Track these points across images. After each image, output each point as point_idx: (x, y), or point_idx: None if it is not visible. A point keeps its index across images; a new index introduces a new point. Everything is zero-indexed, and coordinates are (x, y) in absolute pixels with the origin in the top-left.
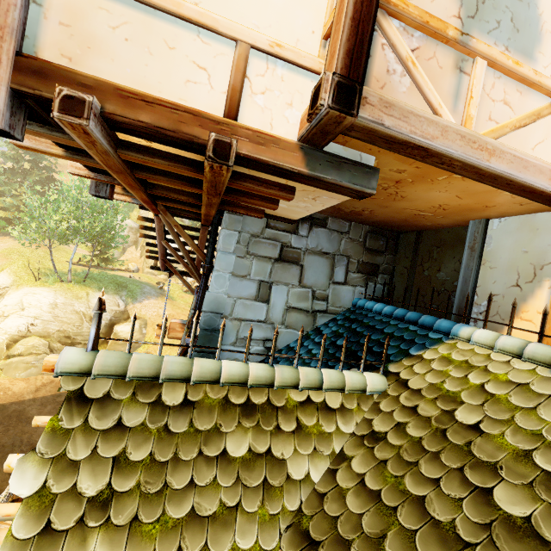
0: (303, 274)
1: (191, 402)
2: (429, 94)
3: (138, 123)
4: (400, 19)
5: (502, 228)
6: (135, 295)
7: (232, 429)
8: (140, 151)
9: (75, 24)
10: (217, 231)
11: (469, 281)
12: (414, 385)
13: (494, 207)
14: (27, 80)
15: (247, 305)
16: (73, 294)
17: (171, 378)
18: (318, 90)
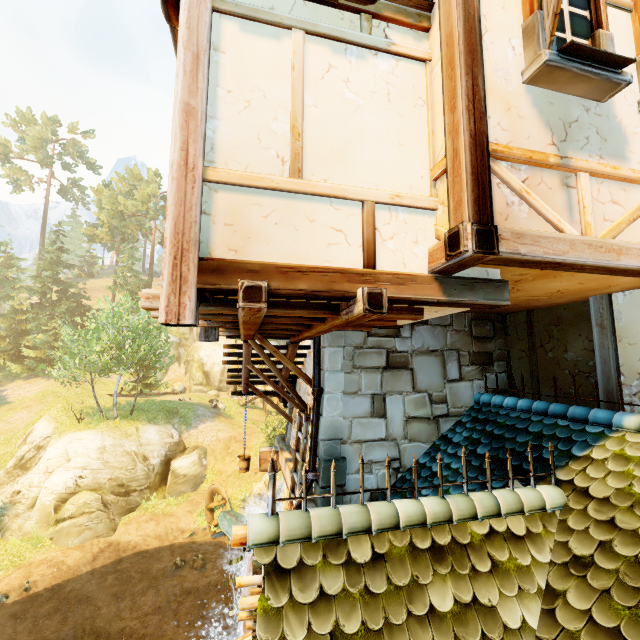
0: (415, 378)
1: (380, 555)
2: (547, 214)
3: (298, 292)
4: (507, 160)
5: (629, 302)
6: (189, 421)
7: (429, 579)
8: (282, 307)
9: (236, 222)
10: (320, 350)
11: (609, 361)
12: (598, 493)
13: (618, 285)
14: (208, 278)
15: (364, 423)
16: (122, 431)
17: (353, 531)
18: (455, 237)
